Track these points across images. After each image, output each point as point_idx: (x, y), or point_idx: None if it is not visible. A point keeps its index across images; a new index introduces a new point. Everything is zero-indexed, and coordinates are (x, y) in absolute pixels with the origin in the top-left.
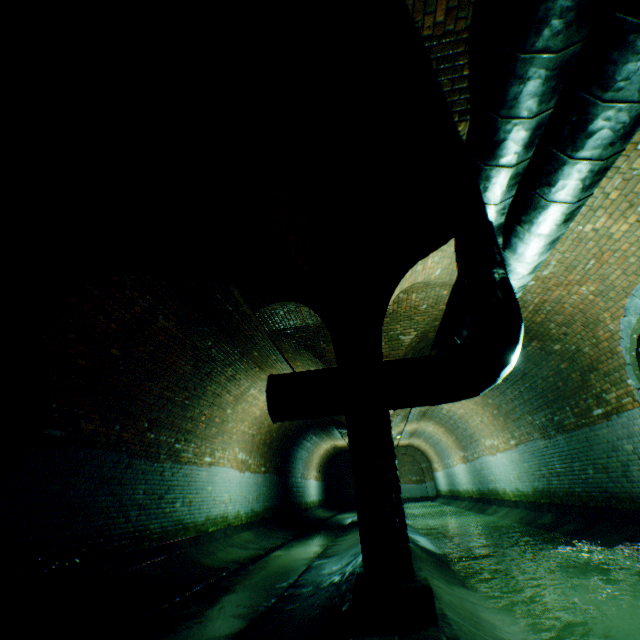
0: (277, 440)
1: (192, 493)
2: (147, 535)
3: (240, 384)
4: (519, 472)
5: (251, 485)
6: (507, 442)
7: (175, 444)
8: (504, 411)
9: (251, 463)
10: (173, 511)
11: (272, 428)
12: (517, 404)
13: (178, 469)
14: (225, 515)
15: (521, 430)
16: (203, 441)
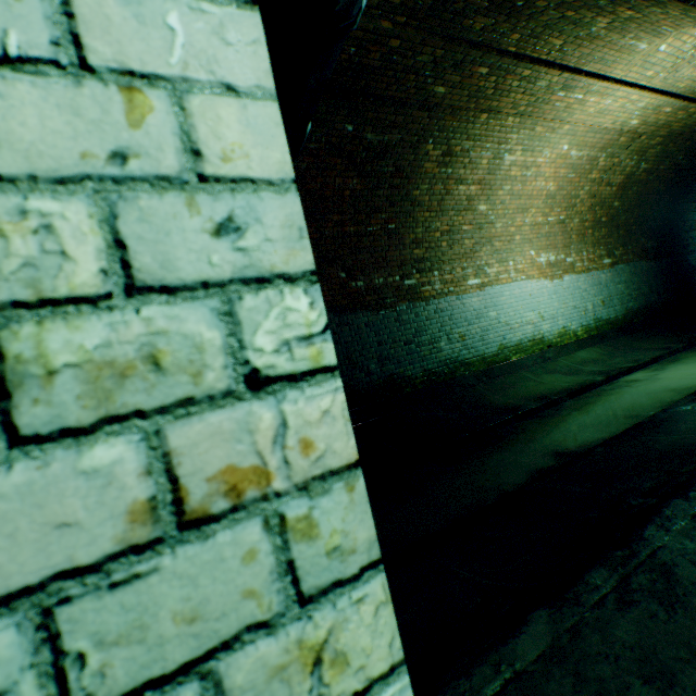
0: (627, 211)
1: (460, 327)
2: (405, 382)
3: (472, 161)
4: None
5: (583, 290)
6: None
7: (403, 282)
8: None
9: (572, 262)
10: (435, 352)
11: (603, 197)
12: None
13: (422, 308)
14: (536, 338)
15: None
16: (453, 264)
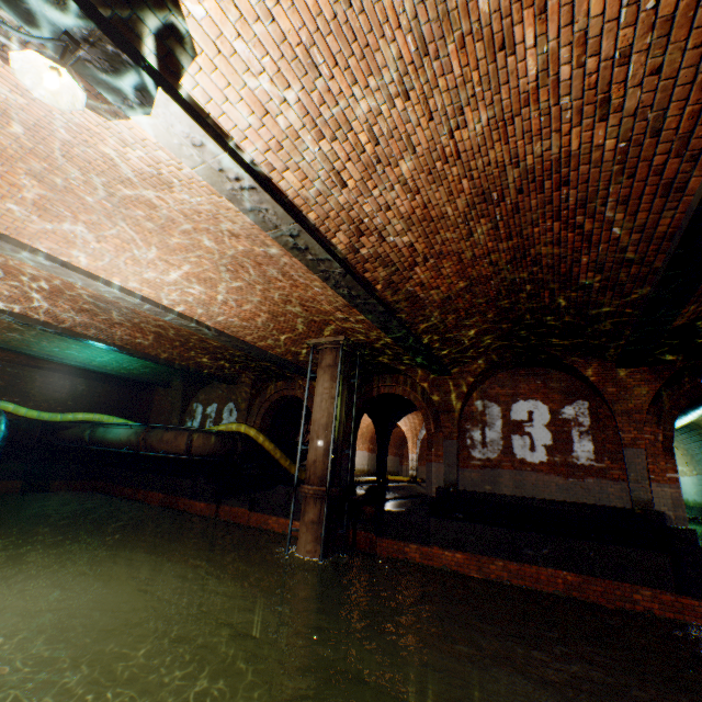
0: None
1: None
2: None
3: None
4: (696, 490)
5: None
6: (691, 471)
7: None
8: (690, 454)
9: None
10: None
11: None
12: (697, 453)
13: None
14: None
15: (699, 467)
16: None
